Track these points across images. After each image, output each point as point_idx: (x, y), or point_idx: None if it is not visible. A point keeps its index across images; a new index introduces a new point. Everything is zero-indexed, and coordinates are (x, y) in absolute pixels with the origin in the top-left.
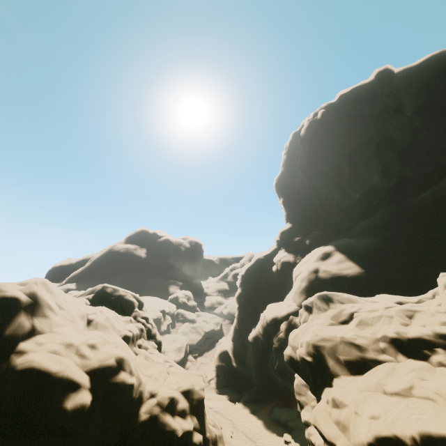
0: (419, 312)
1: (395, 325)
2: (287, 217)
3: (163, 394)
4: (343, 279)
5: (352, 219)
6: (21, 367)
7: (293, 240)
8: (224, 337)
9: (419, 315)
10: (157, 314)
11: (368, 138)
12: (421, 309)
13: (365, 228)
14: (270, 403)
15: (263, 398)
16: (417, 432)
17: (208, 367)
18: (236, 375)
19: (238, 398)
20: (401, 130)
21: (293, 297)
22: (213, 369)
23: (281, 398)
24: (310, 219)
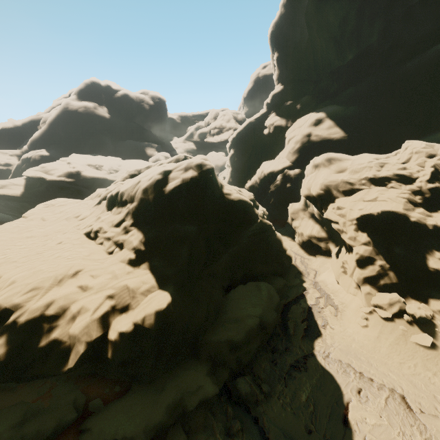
0: (387, 164)
1: (373, 171)
2: (279, 77)
3: (259, 212)
4: (330, 142)
5: (341, 84)
6: (236, 200)
7: (285, 104)
8: None
9: (387, 165)
10: None
11: None
12: (389, 162)
13: (351, 95)
14: None
15: None
16: (380, 210)
17: None
18: None
19: None
20: None
21: (286, 156)
22: None
23: None
24: (302, 82)
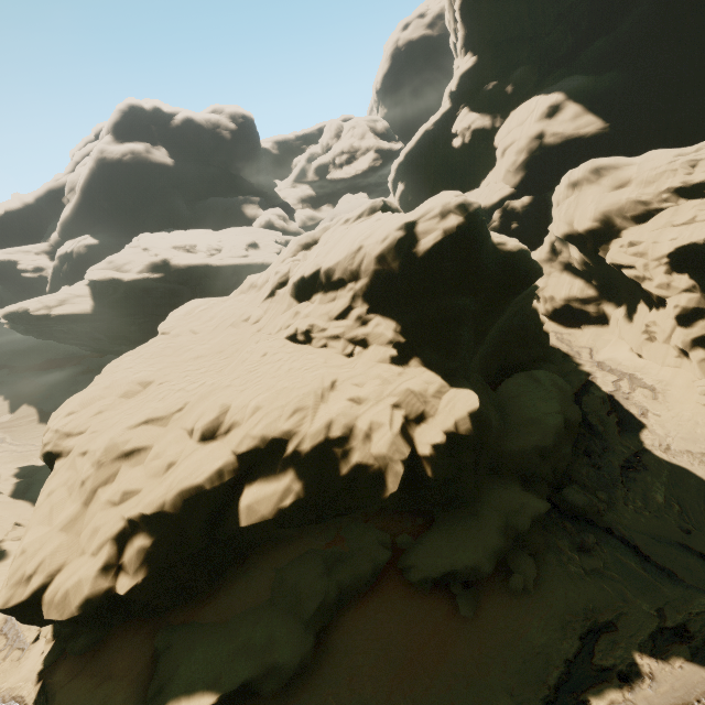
0: (702, 160)
1: (680, 176)
2: (466, 42)
3: None
4: (580, 142)
5: (579, 36)
6: (516, 250)
7: (485, 88)
8: None
9: (703, 163)
10: (277, 247)
11: None
12: (704, 157)
13: (604, 52)
14: None
15: None
16: None
17: None
18: None
19: None
20: None
21: (503, 178)
22: None
23: None
24: (509, 43)
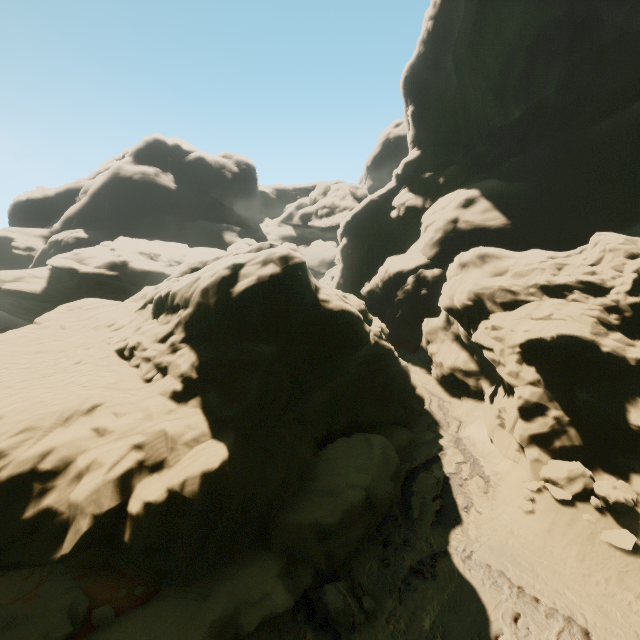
0: (567, 265)
1: (546, 275)
2: (414, 139)
3: (374, 329)
4: (486, 232)
5: (503, 151)
6: (337, 309)
7: (423, 176)
8: None
9: (567, 268)
10: None
11: (569, 12)
12: (570, 263)
13: (518, 166)
14: None
15: None
16: (555, 334)
17: None
18: None
19: None
20: (617, 4)
21: (422, 249)
22: None
23: (391, 342)
24: (447, 146)
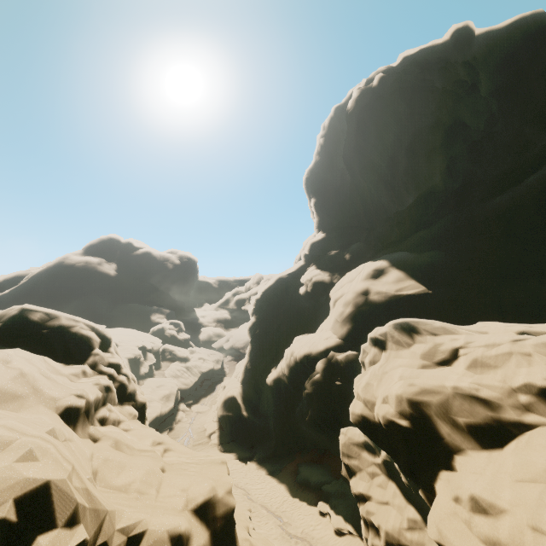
0: None
1: (541, 367)
2: (319, 225)
3: (157, 532)
4: (404, 303)
5: (404, 230)
6: None
7: (328, 253)
8: (226, 378)
9: None
10: (135, 352)
11: (437, 121)
12: None
13: (424, 239)
14: (294, 459)
15: (283, 454)
16: None
17: (206, 417)
18: (247, 426)
19: (250, 455)
20: (476, 115)
21: (332, 327)
22: (214, 420)
23: (307, 453)
24: (350, 228)
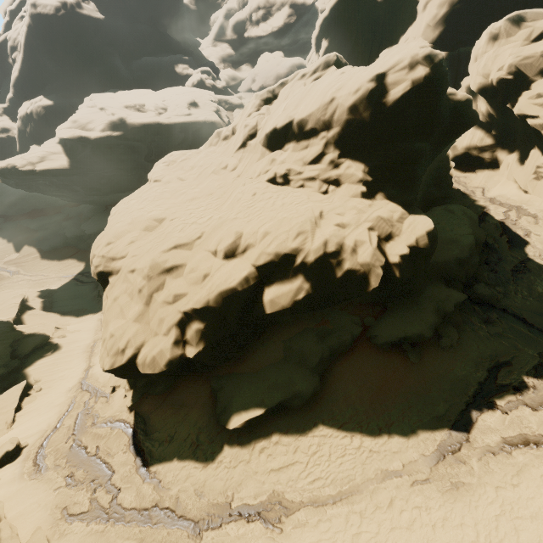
0: None
1: None
2: None
3: None
4: None
5: None
6: (464, 99)
7: None
8: None
9: None
10: (214, 105)
11: None
12: None
13: None
14: None
15: None
16: None
17: None
18: None
19: None
20: None
21: (422, 33)
22: None
23: None
24: None
